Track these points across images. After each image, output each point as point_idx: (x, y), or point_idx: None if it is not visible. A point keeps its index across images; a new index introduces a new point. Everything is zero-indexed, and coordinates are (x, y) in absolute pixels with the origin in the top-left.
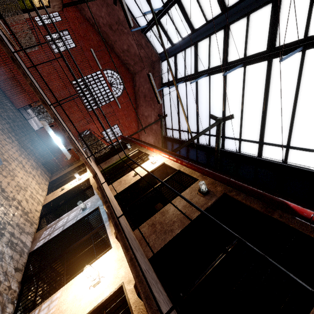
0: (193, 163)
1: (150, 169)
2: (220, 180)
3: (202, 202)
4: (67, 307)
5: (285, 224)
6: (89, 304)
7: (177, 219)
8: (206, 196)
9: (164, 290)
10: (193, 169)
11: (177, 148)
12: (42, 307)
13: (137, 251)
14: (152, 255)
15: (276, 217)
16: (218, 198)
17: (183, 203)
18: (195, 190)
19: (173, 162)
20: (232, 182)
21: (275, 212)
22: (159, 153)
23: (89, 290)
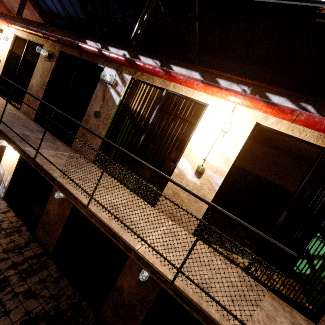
0: (36, 25)
1: (7, 49)
2: (50, 40)
3: (49, 66)
4: (10, 162)
5: (87, 61)
6: (18, 155)
7: (39, 88)
8: (51, 59)
9: (41, 128)
10: (33, 34)
11: (20, 6)
12: (0, 170)
13: (3, 117)
14: (34, 117)
15: (84, 57)
16: (57, 58)
17: (39, 73)
18: (43, 57)
19: (22, 31)
20: (55, 39)
21: (84, 54)
22: (2, 23)
23: (15, 151)
